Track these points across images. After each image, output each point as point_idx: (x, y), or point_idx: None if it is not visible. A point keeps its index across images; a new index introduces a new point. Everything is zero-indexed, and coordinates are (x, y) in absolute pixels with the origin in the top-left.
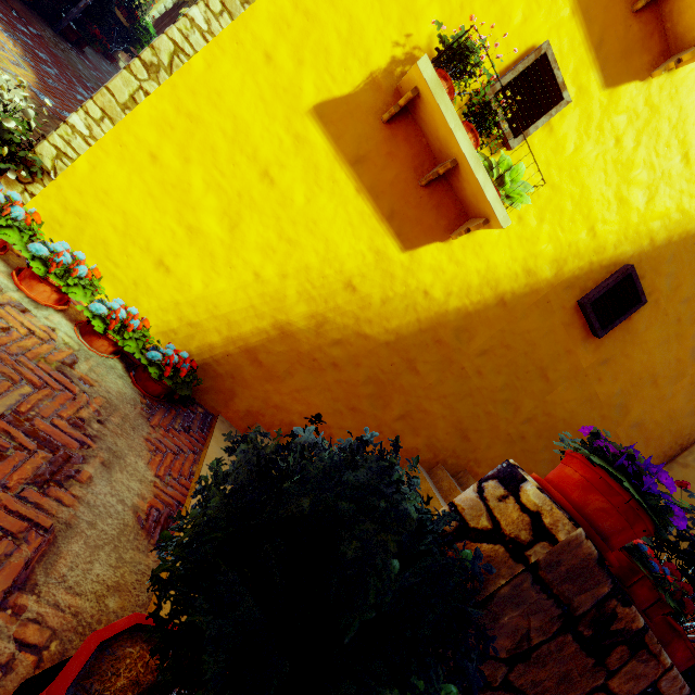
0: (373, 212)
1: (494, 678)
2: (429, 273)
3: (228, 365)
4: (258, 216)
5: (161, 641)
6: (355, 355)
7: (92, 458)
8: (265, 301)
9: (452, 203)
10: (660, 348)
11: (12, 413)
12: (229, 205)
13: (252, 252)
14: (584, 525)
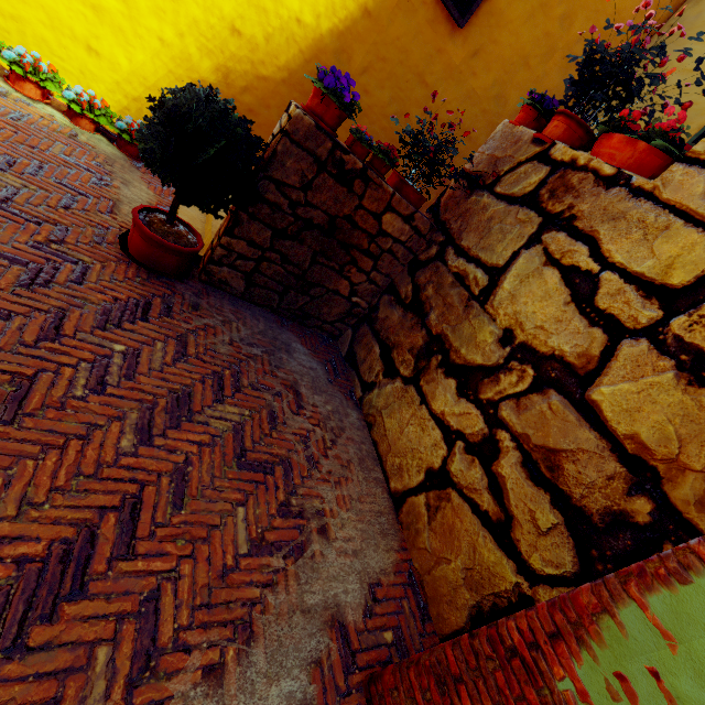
0: None
1: (301, 200)
2: None
3: None
4: None
5: (148, 161)
6: (263, 99)
7: (115, 180)
8: (177, 64)
9: None
10: (527, 25)
11: (63, 155)
12: None
13: (148, 18)
14: (309, 113)
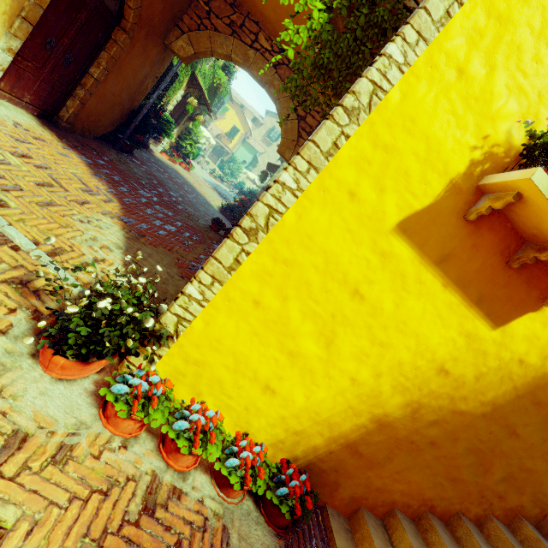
0: (460, 300)
1: None
2: (522, 342)
3: (331, 461)
4: (351, 329)
5: None
6: (452, 431)
7: None
8: (361, 400)
9: (542, 274)
10: None
11: None
12: (324, 326)
13: (347, 361)
14: None
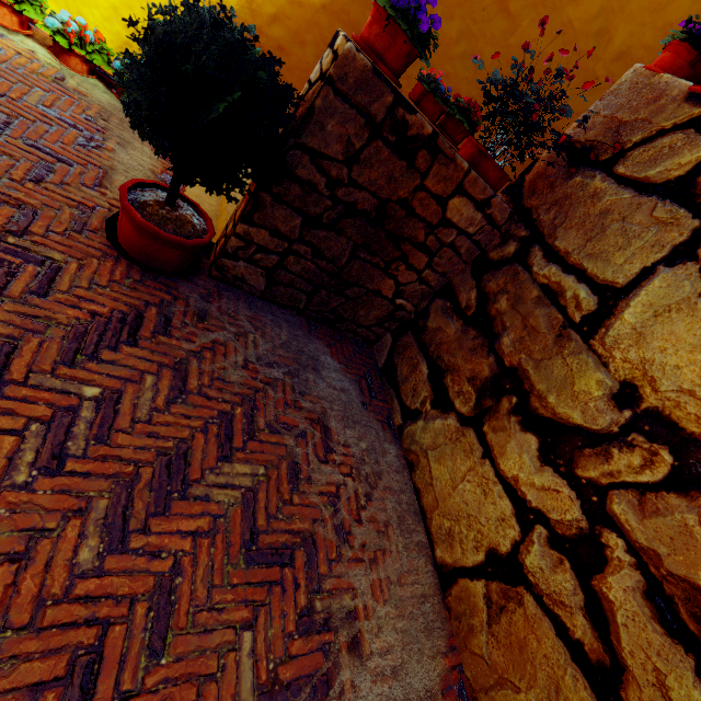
0: None
1: (343, 177)
2: None
3: None
4: None
5: (133, 120)
6: (296, 32)
7: (110, 140)
8: None
9: None
10: None
11: (41, 106)
12: None
13: None
14: (364, 48)
